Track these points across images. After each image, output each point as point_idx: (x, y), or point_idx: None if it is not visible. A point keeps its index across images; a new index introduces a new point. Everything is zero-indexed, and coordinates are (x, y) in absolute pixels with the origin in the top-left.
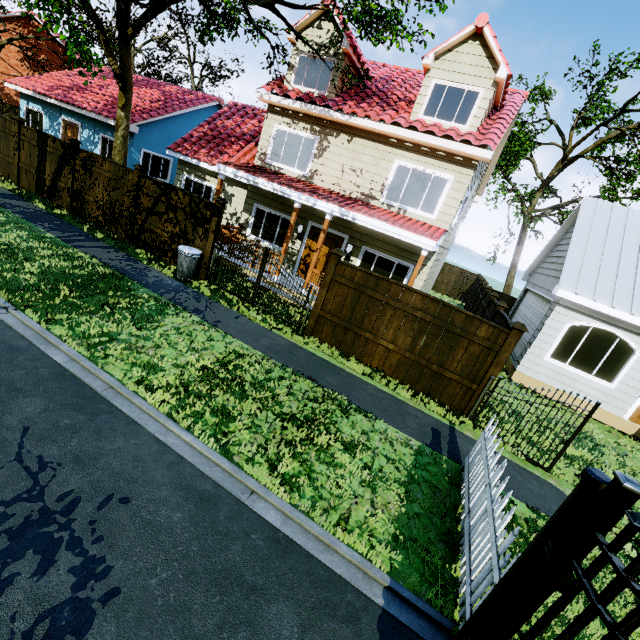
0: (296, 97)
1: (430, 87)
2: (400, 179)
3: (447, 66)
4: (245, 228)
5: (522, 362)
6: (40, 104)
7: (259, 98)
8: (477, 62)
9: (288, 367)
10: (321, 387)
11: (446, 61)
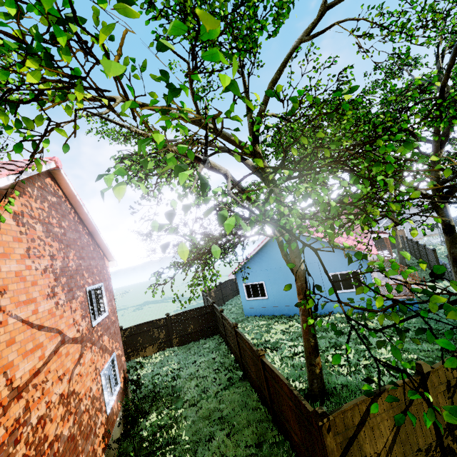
0: None
1: None
2: None
3: None
4: None
5: None
6: None
7: None
8: None
9: None
10: None
11: None
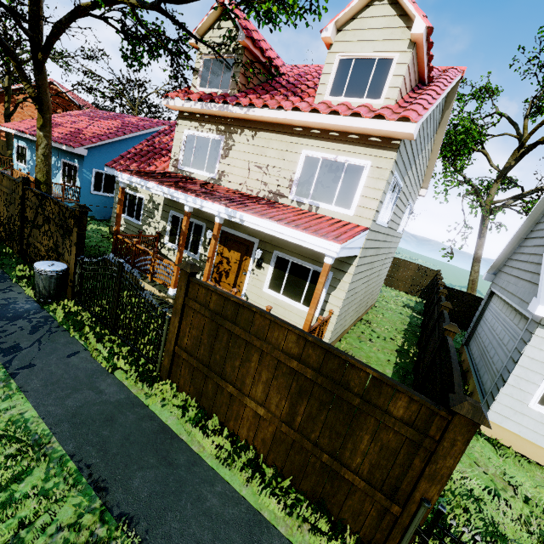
0: (197, 98)
1: (334, 63)
2: (309, 171)
3: (351, 36)
4: (163, 236)
5: (494, 407)
6: (25, 141)
7: (167, 105)
8: (387, 24)
9: (72, 459)
10: (92, 517)
11: (350, 31)
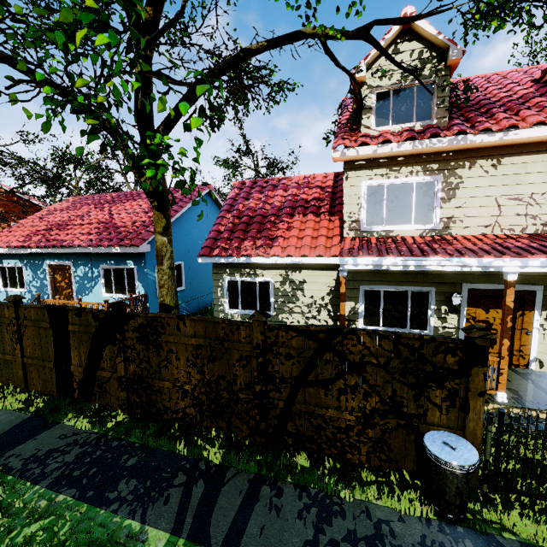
0: (401, 137)
1: None
2: None
3: None
4: (353, 320)
5: None
6: (16, 257)
7: (336, 158)
8: None
9: None
10: None
11: None
